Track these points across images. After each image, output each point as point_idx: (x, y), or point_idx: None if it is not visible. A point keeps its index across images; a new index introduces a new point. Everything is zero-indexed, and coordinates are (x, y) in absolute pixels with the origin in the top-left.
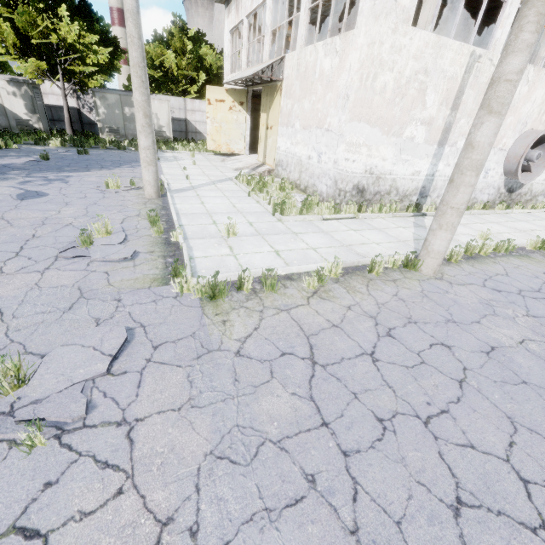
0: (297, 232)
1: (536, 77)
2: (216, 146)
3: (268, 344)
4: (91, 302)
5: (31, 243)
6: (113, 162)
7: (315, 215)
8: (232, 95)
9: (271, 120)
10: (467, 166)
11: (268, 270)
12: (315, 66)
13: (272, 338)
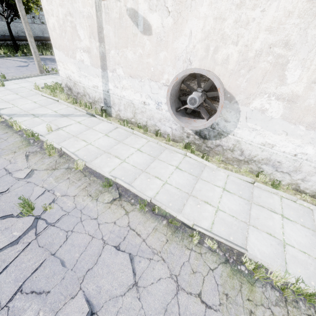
0: (17, 94)
1: (180, 4)
2: None
3: None
4: None
5: None
6: None
7: (42, 92)
8: None
9: None
10: None
11: None
12: None
13: None
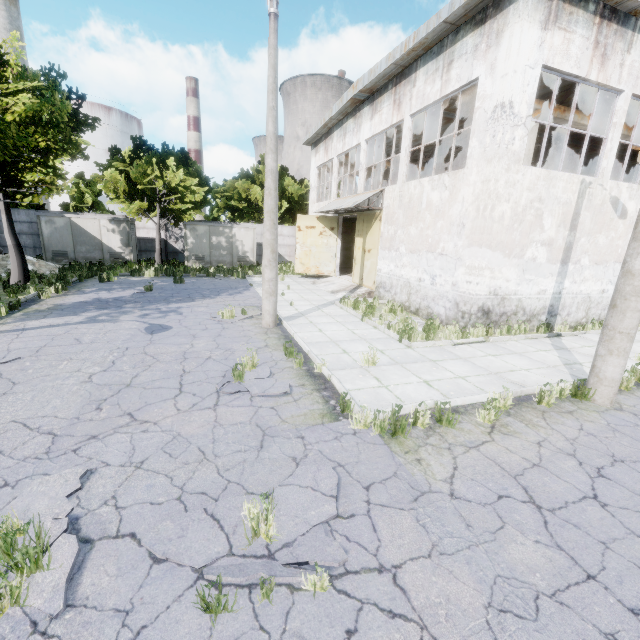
0: (434, 360)
1: None
2: (305, 268)
3: (478, 485)
4: (277, 440)
5: (186, 378)
6: (211, 290)
7: (445, 340)
8: (322, 222)
9: (369, 244)
10: (629, 292)
11: (445, 403)
12: (421, 198)
13: (477, 479)
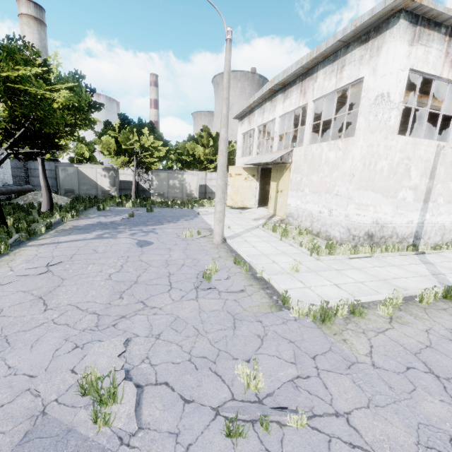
0: (338, 269)
1: None
2: (234, 202)
3: (390, 359)
4: (244, 323)
5: (172, 278)
6: (172, 217)
7: (342, 255)
8: (247, 171)
9: (281, 186)
10: None
11: (357, 300)
12: (321, 156)
13: (389, 354)
